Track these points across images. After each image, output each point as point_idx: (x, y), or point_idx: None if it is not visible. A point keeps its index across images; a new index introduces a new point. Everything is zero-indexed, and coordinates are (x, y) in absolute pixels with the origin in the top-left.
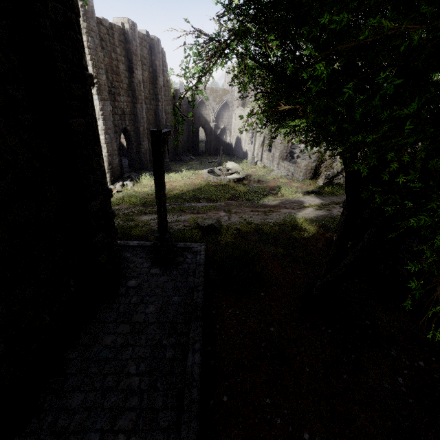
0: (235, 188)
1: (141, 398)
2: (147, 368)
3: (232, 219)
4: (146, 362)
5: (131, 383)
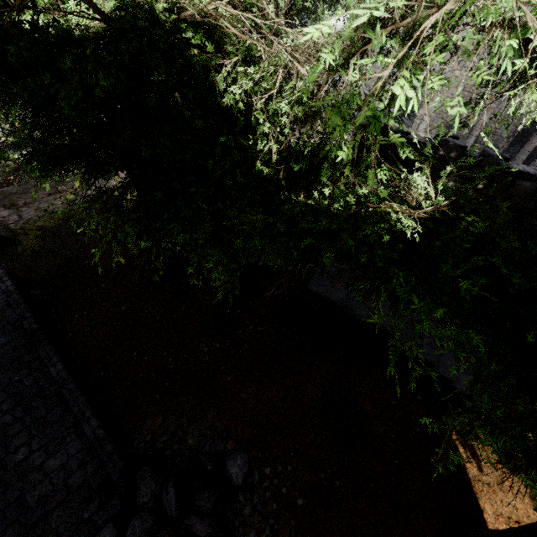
0: (3, 163)
1: (23, 421)
2: (12, 404)
3: (25, 217)
4: (7, 402)
5: (4, 422)
